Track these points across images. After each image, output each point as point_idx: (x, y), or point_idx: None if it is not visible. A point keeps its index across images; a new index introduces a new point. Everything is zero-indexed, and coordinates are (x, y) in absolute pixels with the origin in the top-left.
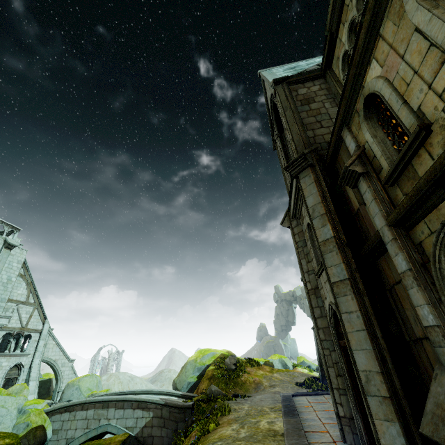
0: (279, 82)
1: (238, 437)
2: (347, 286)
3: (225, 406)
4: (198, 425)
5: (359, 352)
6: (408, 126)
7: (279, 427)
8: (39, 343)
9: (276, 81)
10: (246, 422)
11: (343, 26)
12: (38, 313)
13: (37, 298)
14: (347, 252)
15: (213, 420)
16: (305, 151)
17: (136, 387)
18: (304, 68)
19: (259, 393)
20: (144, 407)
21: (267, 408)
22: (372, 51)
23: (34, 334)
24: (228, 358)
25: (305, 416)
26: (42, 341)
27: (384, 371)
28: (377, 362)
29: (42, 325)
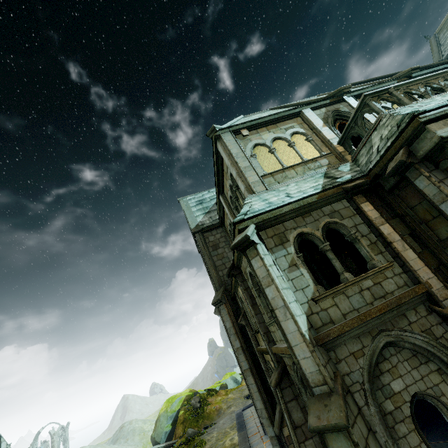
0: (196, 232)
1: None
2: (249, 371)
3: (202, 441)
4: None
5: (257, 401)
6: (253, 324)
7: (236, 440)
8: None
9: (195, 232)
10: (218, 446)
11: (226, 218)
12: None
13: None
14: (247, 353)
15: None
16: (220, 297)
17: None
18: (208, 206)
19: (221, 417)
20: None
21: (228, 429)
22: (238, 285)
23: None
24: (193, 399)
25: (249, 426)
26: None
27: (266, 407)
28: (263, 404)
29: None
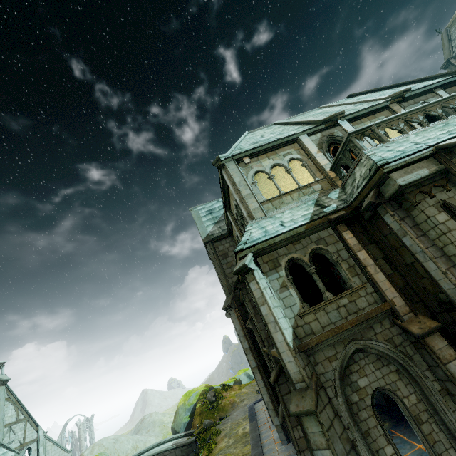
0: (207, 242)
1: (229, 444)
2: (257, 369)
3: (217, 430)
4: (205, 449)
5: (264, 395)
6: None
7: (248, 430)
8: (39, 451)
9: (205, 243)
10: (231, 434)
11: (234, 229)
12: (30, 424)
13: (26, 412)
14: (255, 353)
15: (213, 442)
16: (230, 303)
17: (123, 445)
18: (218, 216)
19: (235, 410)
20: (162, 455)
21: (241, 420)
22: None
23: (32, 444)
24: (209, 393)
25: (260, 417)
26: (41, 448)
27: (272, 400)
28: (269, 398)
29: (36, 433)
